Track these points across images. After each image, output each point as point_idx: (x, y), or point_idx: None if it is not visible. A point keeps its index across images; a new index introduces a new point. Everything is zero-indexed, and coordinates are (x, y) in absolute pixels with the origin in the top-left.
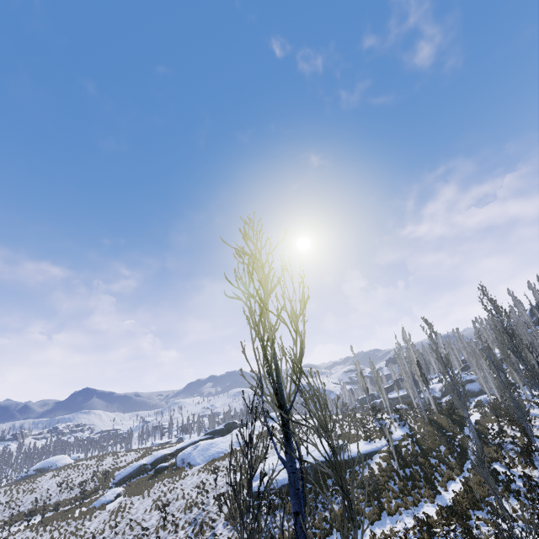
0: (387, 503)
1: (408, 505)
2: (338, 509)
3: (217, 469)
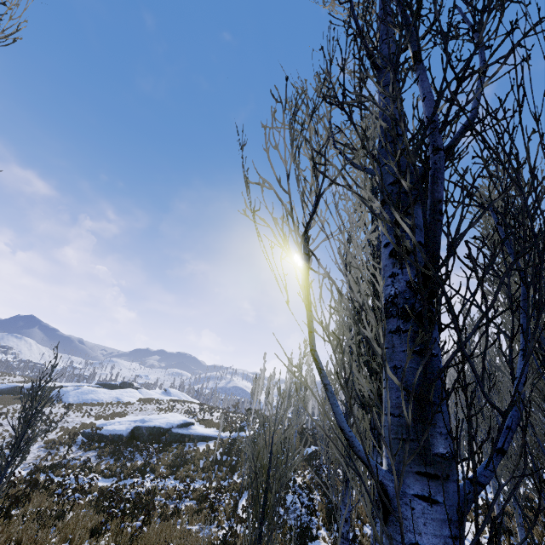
0: (184, 471)
1: (197, 477)
2: (141, 463)
3: (71, 405)
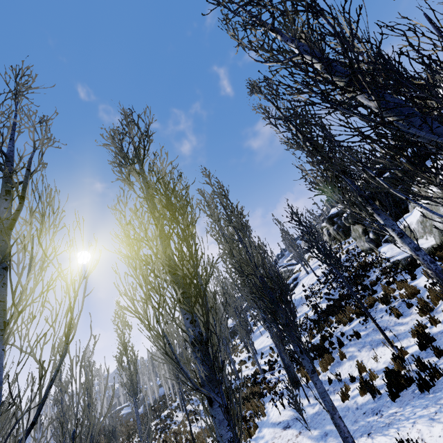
0: None
1: None
2: None
3: None
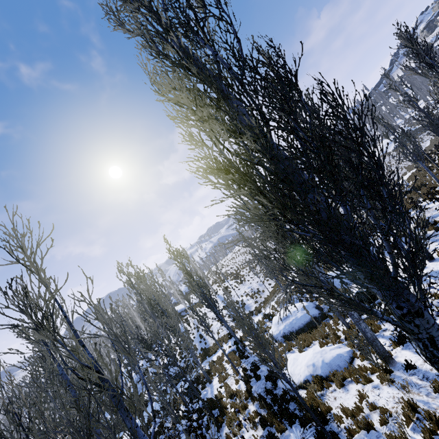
0: None
1: None
2: None
3: None
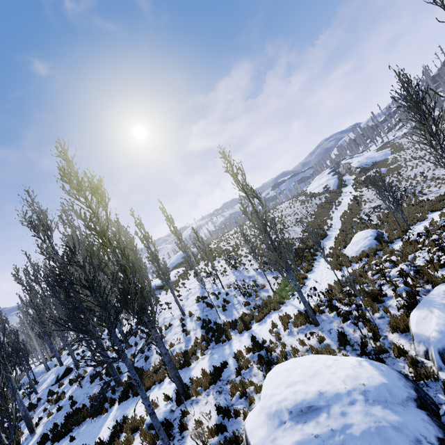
0: None
1: None
2: None
3: None
